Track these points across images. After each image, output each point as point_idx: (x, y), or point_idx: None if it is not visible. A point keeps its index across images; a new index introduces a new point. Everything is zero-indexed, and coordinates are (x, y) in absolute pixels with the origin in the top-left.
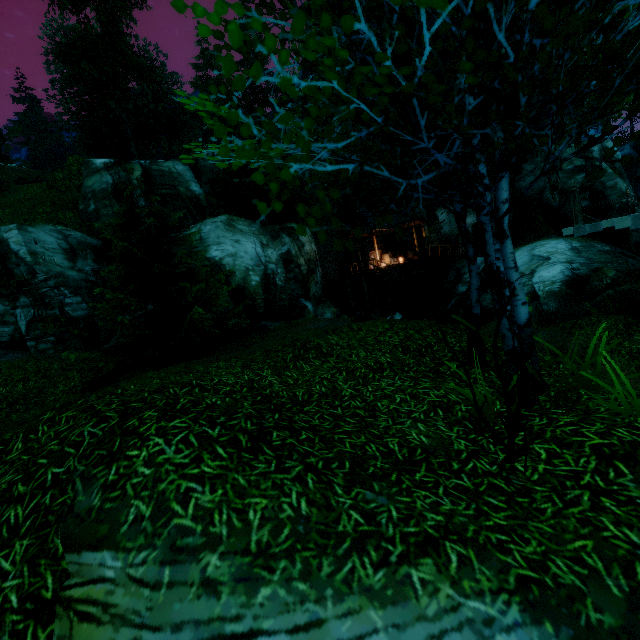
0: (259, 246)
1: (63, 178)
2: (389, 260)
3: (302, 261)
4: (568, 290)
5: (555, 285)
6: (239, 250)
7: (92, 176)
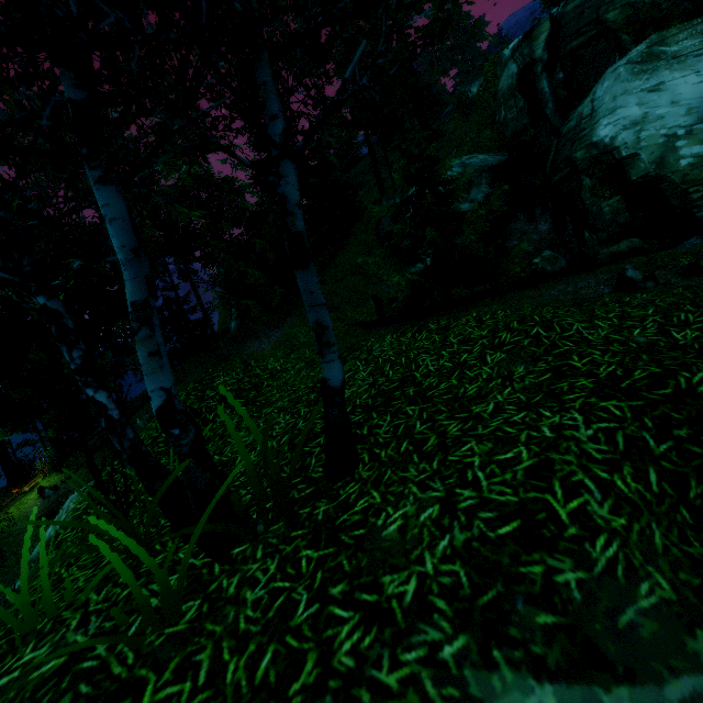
0: None
1: (482, 92)
2: None
3: None
4: None
5: None
6: (654, 106)
7: (502, 74)
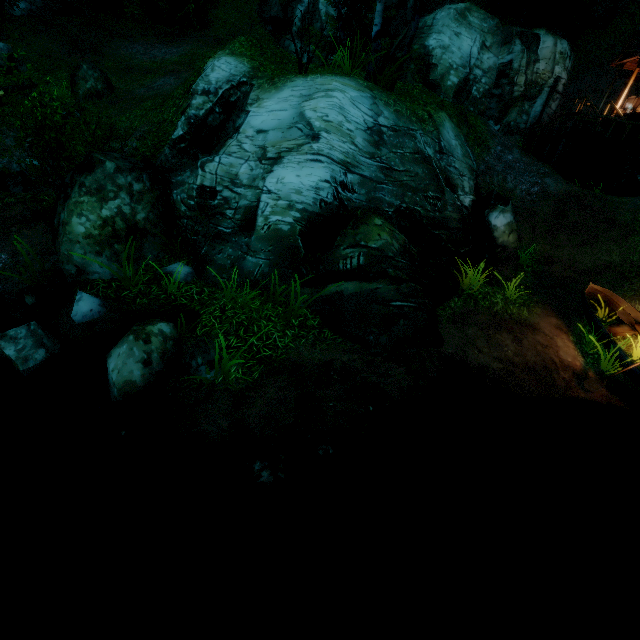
0: (478, 46)
1: None
2: None
3: (521, 80)
4: None
5: None
6: (453, 44)
7: None
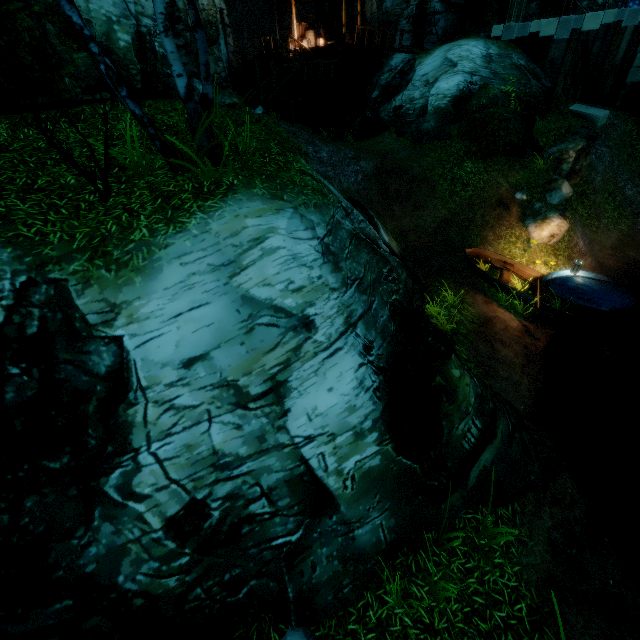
0: None
1: None
2: (313, 41)
3: None
4: (451, 108)
5: (444, 100)
6: None
7: None
